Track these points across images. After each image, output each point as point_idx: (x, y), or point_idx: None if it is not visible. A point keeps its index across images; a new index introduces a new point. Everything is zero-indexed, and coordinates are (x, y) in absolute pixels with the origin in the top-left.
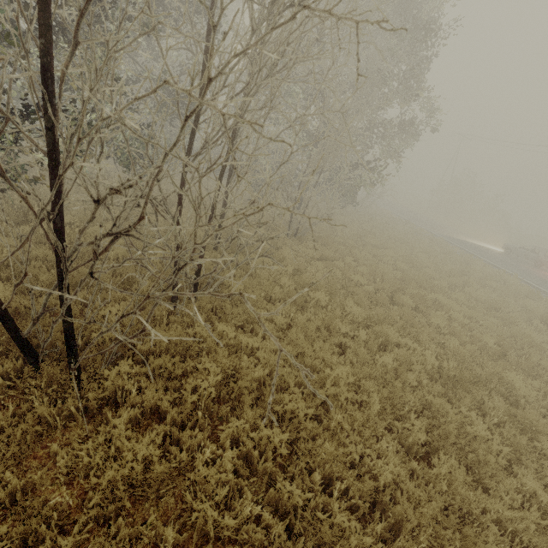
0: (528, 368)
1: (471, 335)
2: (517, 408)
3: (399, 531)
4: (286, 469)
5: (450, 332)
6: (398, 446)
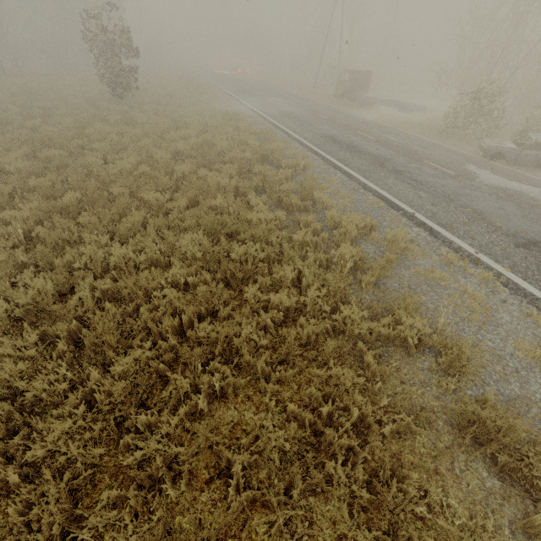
0: None
1: None
2: None
3: None
4: None
5: None
6: None
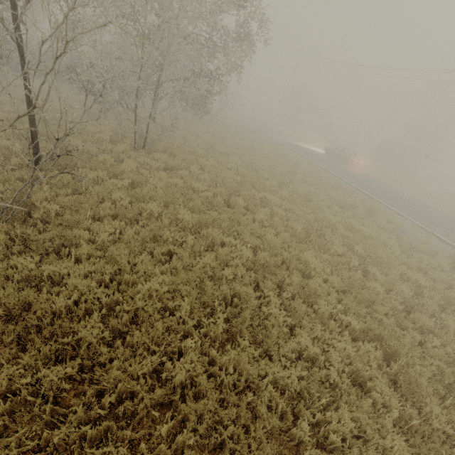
0: (322, 245)
1: (288, 224)
2: (310, 277)
3: (189, 421)
4: (82, 397)
5: (270, 225)
6: (204, 339)
